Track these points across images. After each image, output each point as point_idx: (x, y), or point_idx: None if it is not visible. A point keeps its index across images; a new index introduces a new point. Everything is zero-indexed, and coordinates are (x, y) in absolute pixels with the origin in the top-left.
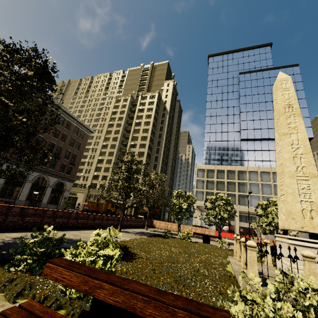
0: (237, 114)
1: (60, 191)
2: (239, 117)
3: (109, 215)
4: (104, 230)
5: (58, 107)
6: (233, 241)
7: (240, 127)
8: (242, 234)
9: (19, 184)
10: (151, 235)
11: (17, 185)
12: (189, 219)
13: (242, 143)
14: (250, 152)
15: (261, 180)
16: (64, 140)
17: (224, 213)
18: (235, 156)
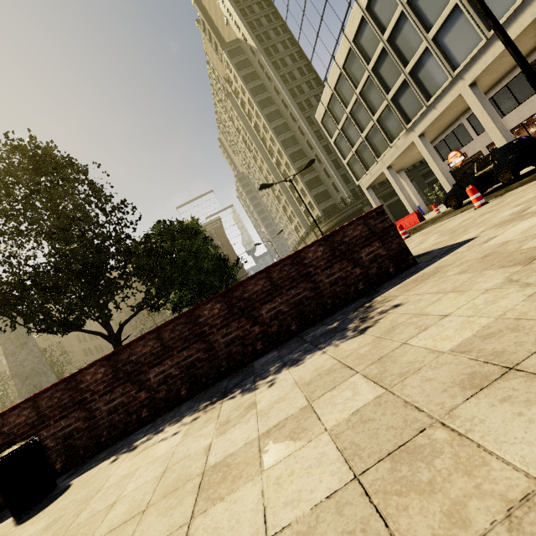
0: None
1: None
2: None
3: None
4: None
5: None
6: None
7: None
8: None
9: None
10: None
11: None
12: None
13: None
14: None
15: None
16: None
17: None
18: None
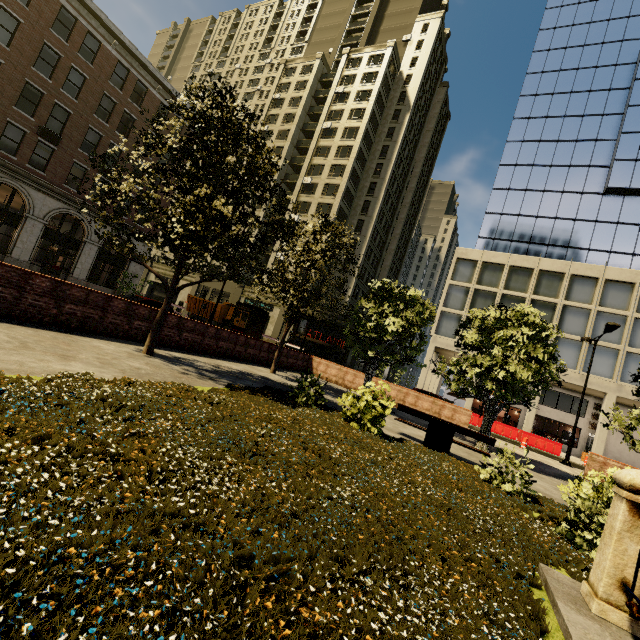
0: (615, 112)
1: (120, 259)
2: (621, 121)
3: (138, 304)
4: (83, 339)
5: (106, 28)
6: (517, 448)
7: (613, 155)
8: (536, 432)
9: (10, 220)
10: (260, 386)
11: (6, 222)
12: (401, 368)
13: (607, 202)
14: (624, 228)
15: (638, 309)
16: (129, 134)
17: (520, 366)
18: (573, 236)
